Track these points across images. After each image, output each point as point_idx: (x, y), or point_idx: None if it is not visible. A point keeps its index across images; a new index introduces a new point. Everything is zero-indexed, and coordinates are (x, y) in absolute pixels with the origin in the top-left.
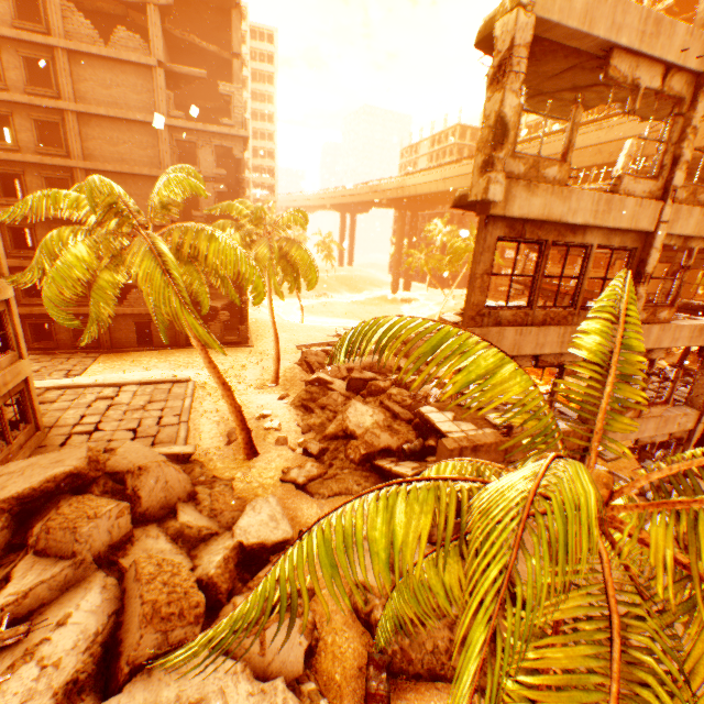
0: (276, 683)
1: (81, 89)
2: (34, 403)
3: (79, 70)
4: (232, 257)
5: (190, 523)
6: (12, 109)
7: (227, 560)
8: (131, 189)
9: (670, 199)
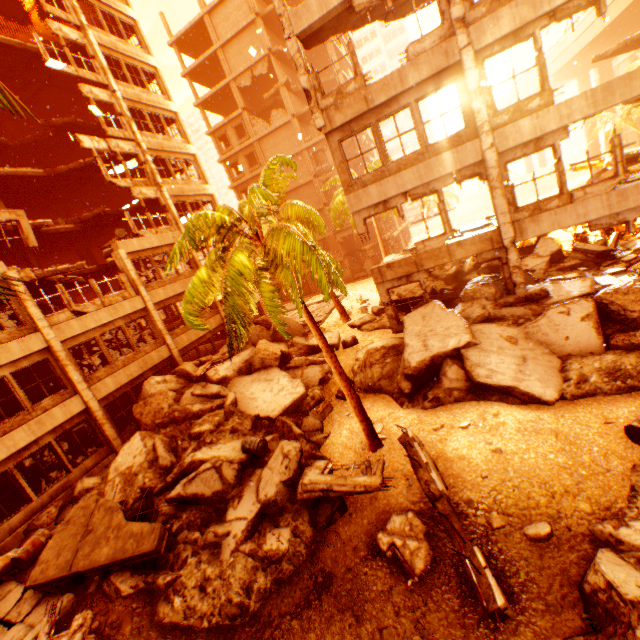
0: (297, 380)
1: (267, 156)
2: (264, 313)
3: (264, 147)
4: (302, 211)
5: (297, 342)
6: (248, 184)
7: (299, 349)
8: (300, 196)
9: (468, 25)
